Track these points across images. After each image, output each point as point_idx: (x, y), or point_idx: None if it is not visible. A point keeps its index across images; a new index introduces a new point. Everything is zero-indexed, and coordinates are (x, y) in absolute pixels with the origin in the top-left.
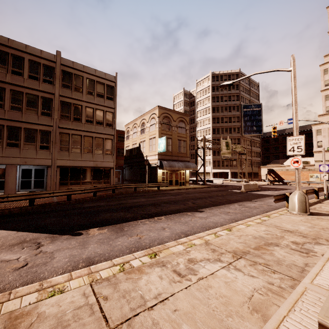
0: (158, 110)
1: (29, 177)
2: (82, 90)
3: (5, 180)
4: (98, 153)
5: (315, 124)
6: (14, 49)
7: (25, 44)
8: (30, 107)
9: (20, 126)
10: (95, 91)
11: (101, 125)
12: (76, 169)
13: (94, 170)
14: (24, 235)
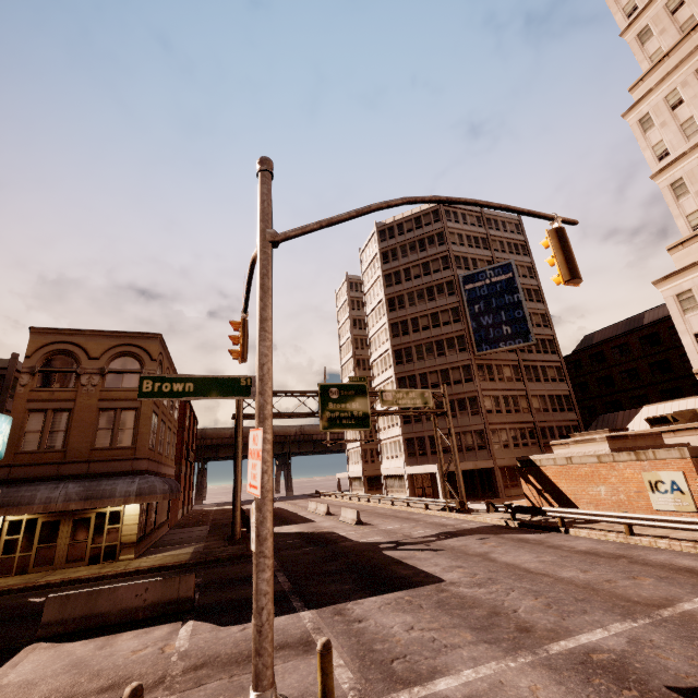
0: (30, 340)
1: None
2: None
3: None
4: None
5: (666, 278)
6: None
7: None
8: None
9: None
10: None
11: None
12: None
13: None
14: None
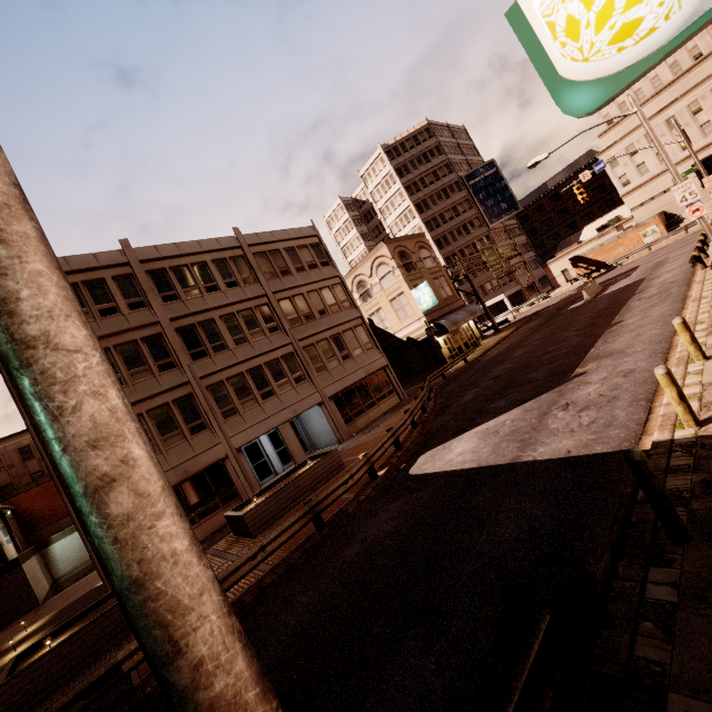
0: (387, 248)
1: (283, 443)
2: (290, 271)
3: (288, 449)
4: (358, 354)
5: (602, 152)
6: (188, 255)
7: (196, 241)
8: (252, 329)
9: (258, 363)
10: (303, 263)
11: (338, 311)
12: (349, 392)
13: (368, 381)
14: (536, 401)
